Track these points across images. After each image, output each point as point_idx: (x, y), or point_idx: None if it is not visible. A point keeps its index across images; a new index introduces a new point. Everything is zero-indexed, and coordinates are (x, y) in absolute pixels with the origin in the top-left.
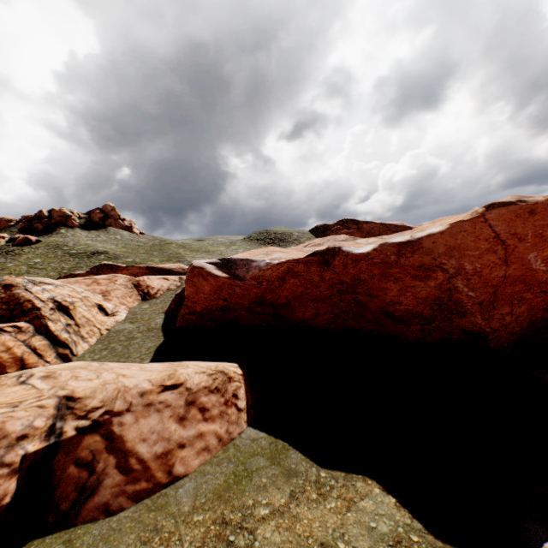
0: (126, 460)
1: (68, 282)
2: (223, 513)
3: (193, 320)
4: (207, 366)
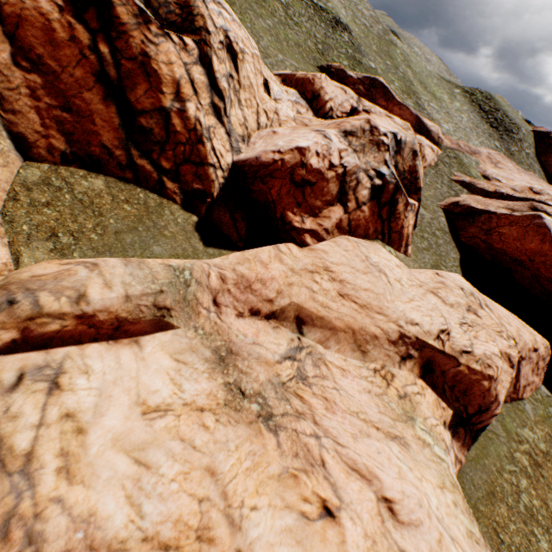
0: (516, 383)
1: (374, 111)
2: (547, 431)
3: (479, 247)
4: (543, 340)
